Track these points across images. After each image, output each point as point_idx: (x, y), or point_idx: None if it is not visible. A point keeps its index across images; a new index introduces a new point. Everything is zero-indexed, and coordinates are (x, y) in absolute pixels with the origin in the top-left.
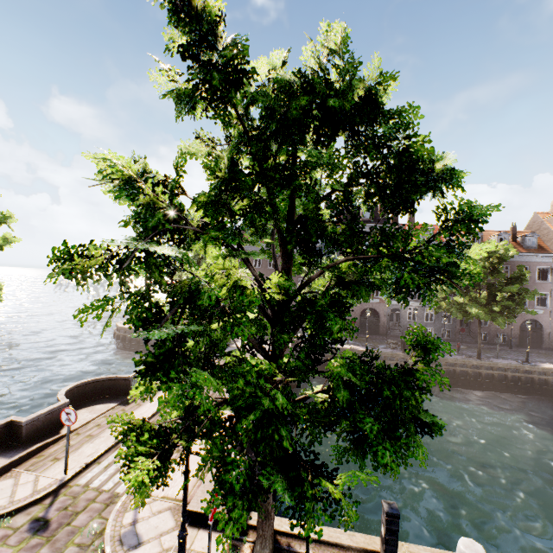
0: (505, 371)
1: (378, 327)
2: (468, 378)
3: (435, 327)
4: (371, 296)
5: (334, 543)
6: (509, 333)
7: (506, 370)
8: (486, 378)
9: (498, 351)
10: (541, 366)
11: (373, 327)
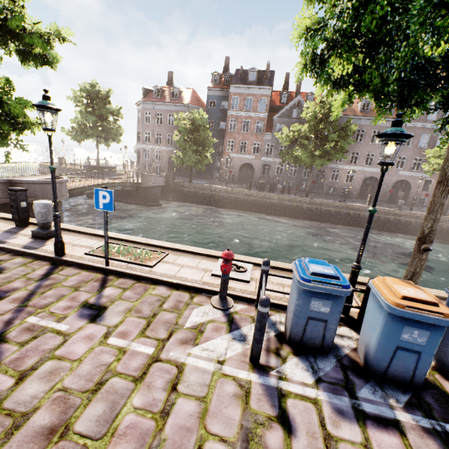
0: (320, 206)
1: (253, 180)
2: (293, 210)
3: (296, 180)
4: (249, 153)
5: (4, 217)
6: (352, 187)
7: (322, 205)
8: (306, 211)
9: (336, 198)
10: (348, 203)
11: (249, 179)
